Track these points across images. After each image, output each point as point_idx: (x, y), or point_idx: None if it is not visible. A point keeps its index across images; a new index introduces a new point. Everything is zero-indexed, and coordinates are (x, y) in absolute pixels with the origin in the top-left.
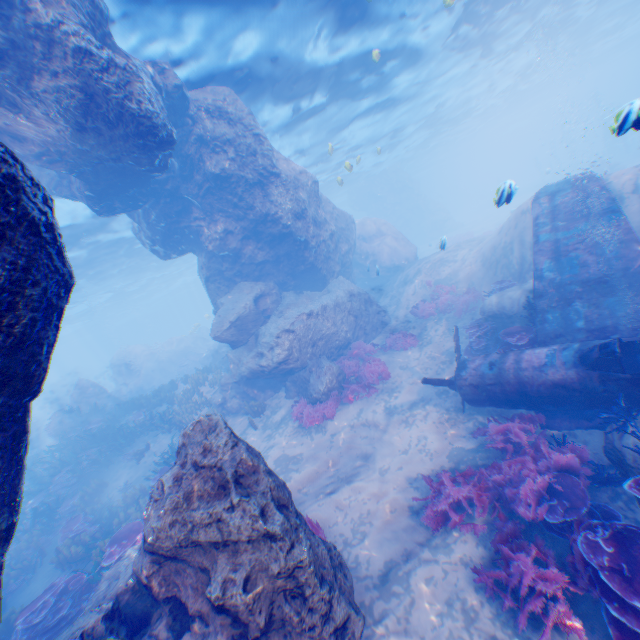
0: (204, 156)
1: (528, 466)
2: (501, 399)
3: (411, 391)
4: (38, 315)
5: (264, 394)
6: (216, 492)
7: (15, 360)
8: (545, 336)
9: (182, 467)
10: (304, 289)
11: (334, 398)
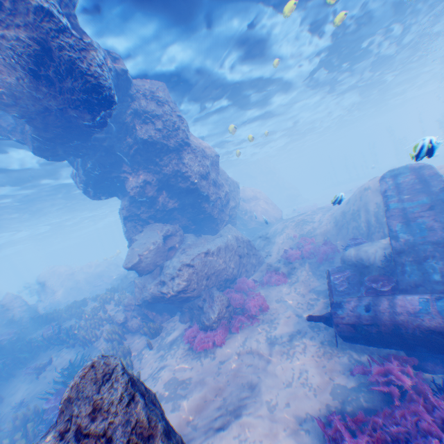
0: (137, 125)
1: (425, 418)
2: (377, 340)
3: (288, 323)
4: None
5: (161, 316)
6: None
7: None
8: (406, 284)
9: (60, 435)
10: (201, 232)
11: (222, 325)
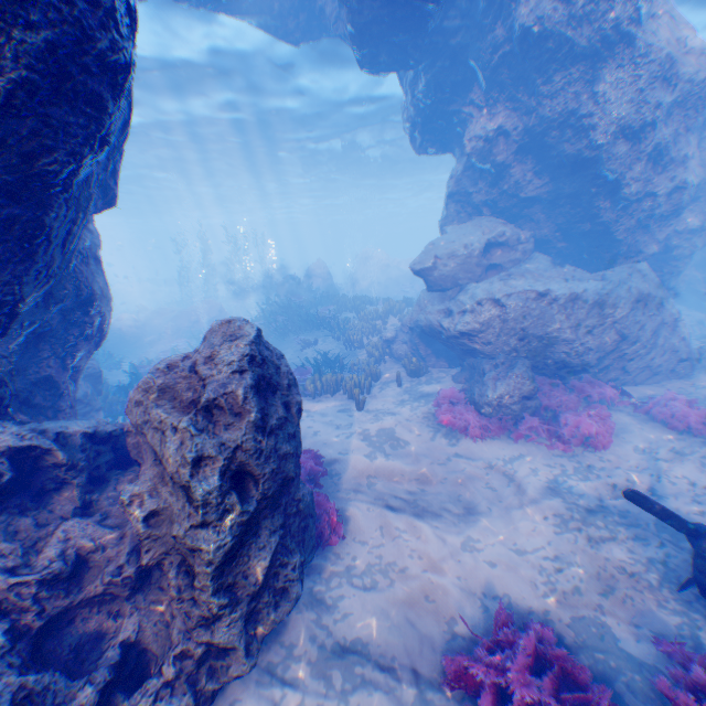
0: None
1: None
2: None
3: (617, 490)
4: (40, 80)
5: (434, 361)
6: (187, 406)
7: (5, 127)
8: None
9: (184, 358)
10: (572, 262)
11: (496, 417)
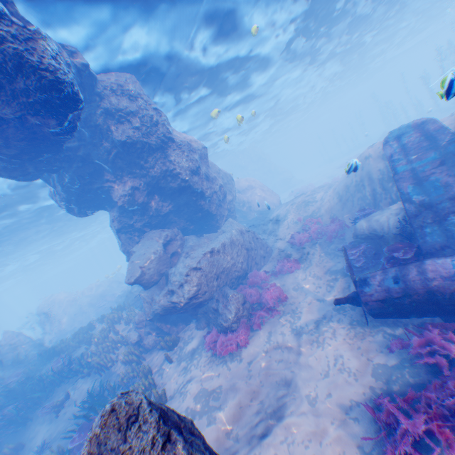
0: (111, 126)
1: None
2: (411, 311)
3: (310, 309)
4: None
5: (176, 327)
6: None
7: None
8: (430, 248)
9: None
10: (202, 232)
11: (243, 324)
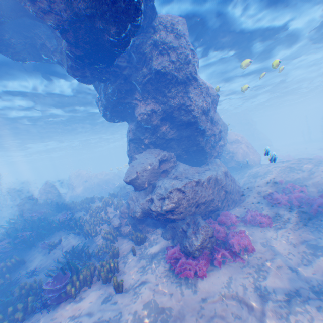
0: (153, 55)
1: None
2: None
3: (280, 276)
4: None
5: (147, 228)
6: None
7: None
8: None
9: None
10: (190, 162)
11: (205, 256)
